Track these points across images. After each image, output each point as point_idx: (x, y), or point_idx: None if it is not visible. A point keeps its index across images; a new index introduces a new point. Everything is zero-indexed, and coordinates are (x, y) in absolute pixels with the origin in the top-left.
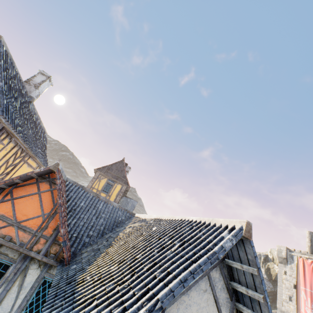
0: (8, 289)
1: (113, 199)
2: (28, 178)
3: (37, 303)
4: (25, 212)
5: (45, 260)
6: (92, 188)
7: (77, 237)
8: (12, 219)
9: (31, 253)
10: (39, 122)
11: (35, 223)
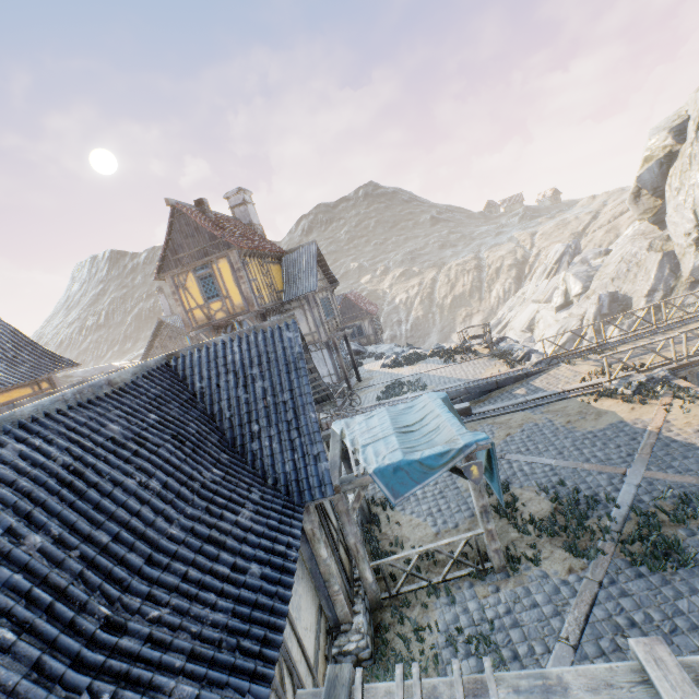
0: None
1: (239, 297)
2: None
3: None
4: None
5: None
6: (190, 312)
7: None
8: None
9: None
10: None
11: None
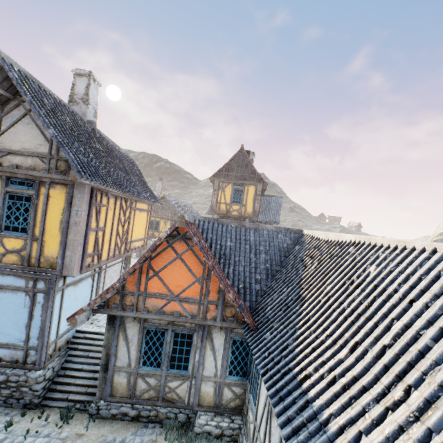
0: (203, 354)
1: (251, 208)
2: (158, 246)
3: (237, 360)
4: (177, 283)
5: (226, 326)
6: (219, 204)
7: (245, 288)
8: (169, 294)
9: (207, 322)
10: (118, 151)
11: (194, 291)
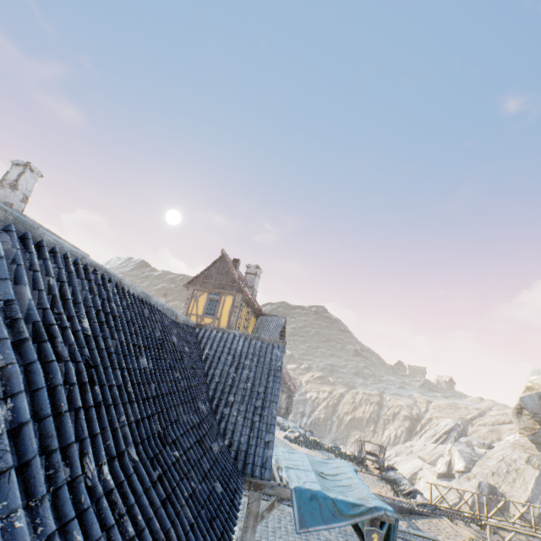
0: None
1: (226, 323)
2: None
3: None
4: None
5: None
6: (189, 315)
7: None
8: None
9: None
10: None
11: None
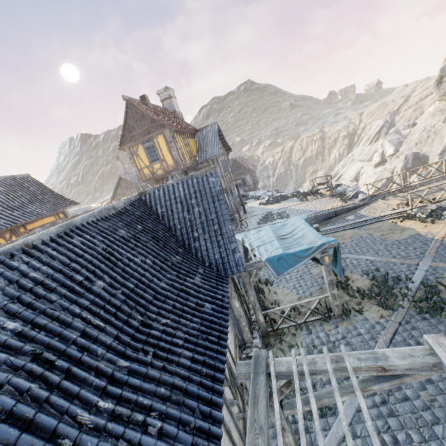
0: None
1: (171, 160)
2: None
3: None
4: None
5: None
6: (141, 170)
7: None
8: None
9: None
10: None
11: None
